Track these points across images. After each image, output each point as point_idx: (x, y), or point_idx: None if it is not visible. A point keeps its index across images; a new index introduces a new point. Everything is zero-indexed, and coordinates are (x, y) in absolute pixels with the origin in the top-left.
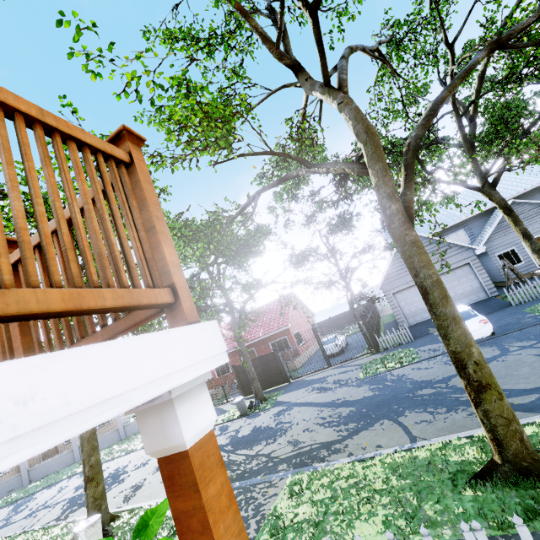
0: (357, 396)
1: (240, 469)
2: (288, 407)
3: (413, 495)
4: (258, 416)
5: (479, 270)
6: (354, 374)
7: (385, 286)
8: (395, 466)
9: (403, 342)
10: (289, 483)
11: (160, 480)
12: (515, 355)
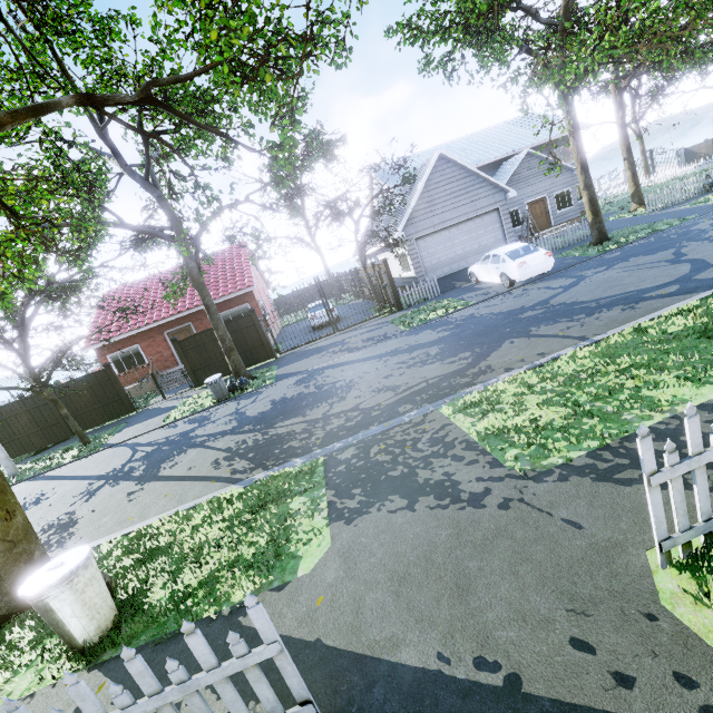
0: (427, 339)
1: (317, 434)
2: (314, 373)
3: (684, 356)
4: (261, 393)
5: (506, 218)
6: (389, 329)
7: (407, 228)
8: (600, 355)
9: (429, 298)
10: (452, 411)
11: (123, 499)
12: (599, 276)
